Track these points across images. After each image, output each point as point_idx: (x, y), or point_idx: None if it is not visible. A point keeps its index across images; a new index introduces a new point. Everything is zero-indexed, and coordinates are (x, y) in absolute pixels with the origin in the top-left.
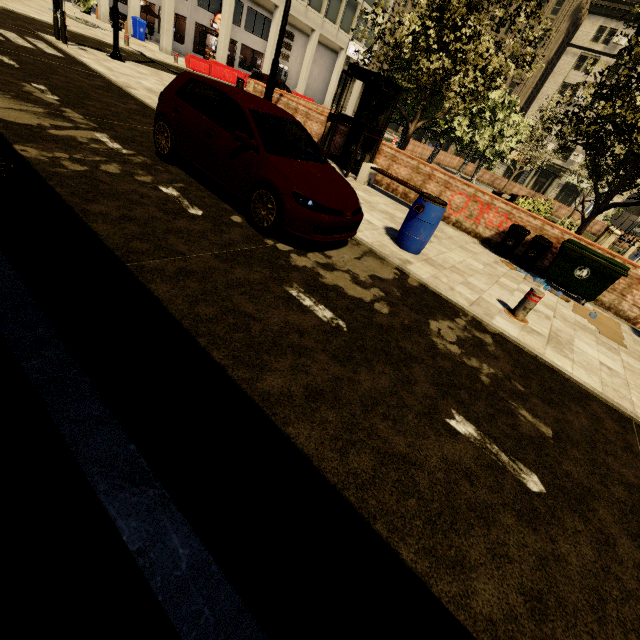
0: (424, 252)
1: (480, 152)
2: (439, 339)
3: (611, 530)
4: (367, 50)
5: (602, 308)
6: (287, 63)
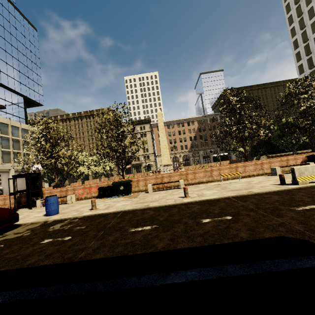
0: (61, 212)
1: (103, 173)
2: (52, 229)
3: (90, 233)
4: (22, 168)
5: (138, 192)
6: (1, 185)
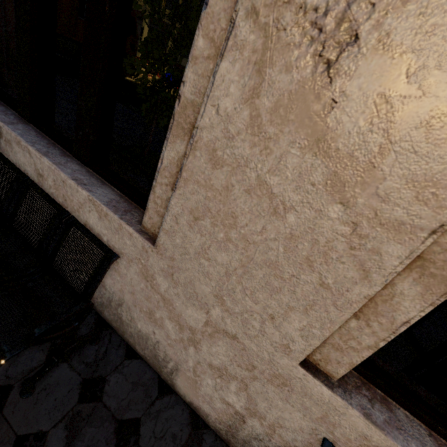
0: None
1: None
2: None
3: None
4: None
5: None
6: None
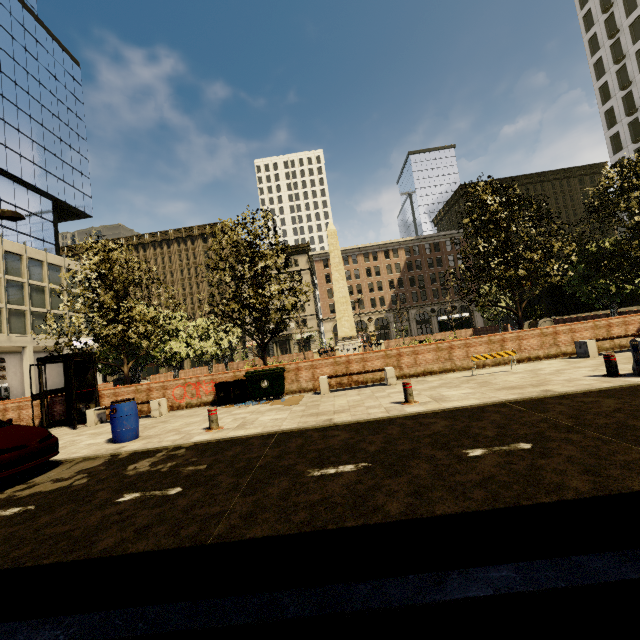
0: (144, 435)
1: (215, 355)
2: (133, 471)
3: (222, 480)
4: (56, 344)
5: (297, 393)
6: (5, 380)
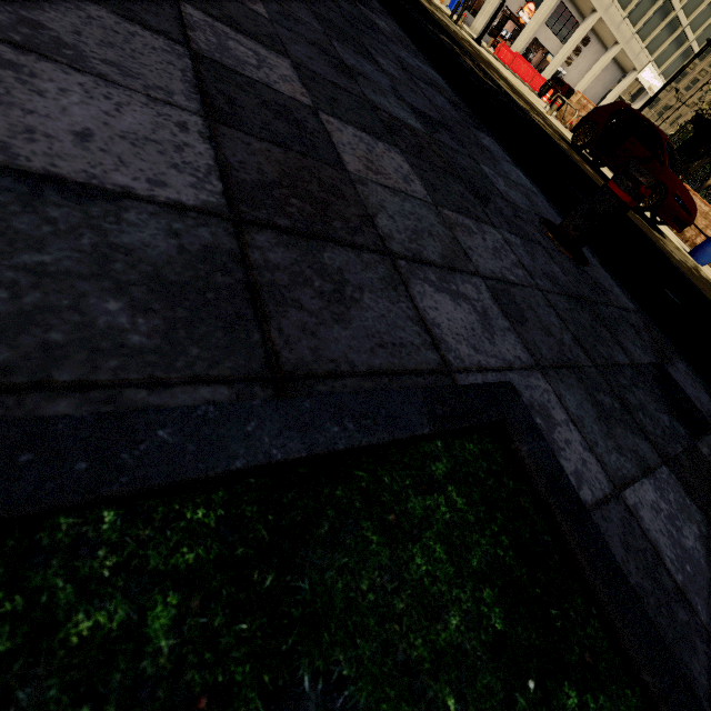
0: (704, 268)
1: None
2: None
3: None
4: (710, 103)
5: None
6: (566, 68)
